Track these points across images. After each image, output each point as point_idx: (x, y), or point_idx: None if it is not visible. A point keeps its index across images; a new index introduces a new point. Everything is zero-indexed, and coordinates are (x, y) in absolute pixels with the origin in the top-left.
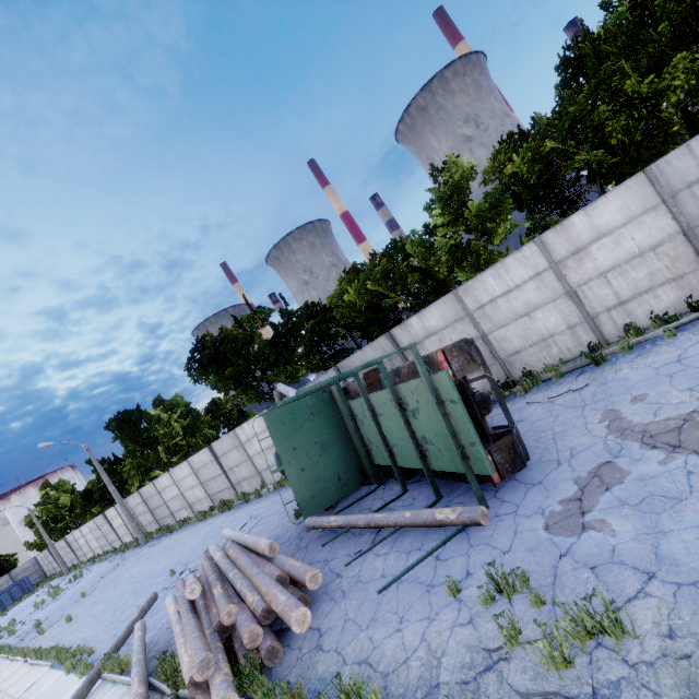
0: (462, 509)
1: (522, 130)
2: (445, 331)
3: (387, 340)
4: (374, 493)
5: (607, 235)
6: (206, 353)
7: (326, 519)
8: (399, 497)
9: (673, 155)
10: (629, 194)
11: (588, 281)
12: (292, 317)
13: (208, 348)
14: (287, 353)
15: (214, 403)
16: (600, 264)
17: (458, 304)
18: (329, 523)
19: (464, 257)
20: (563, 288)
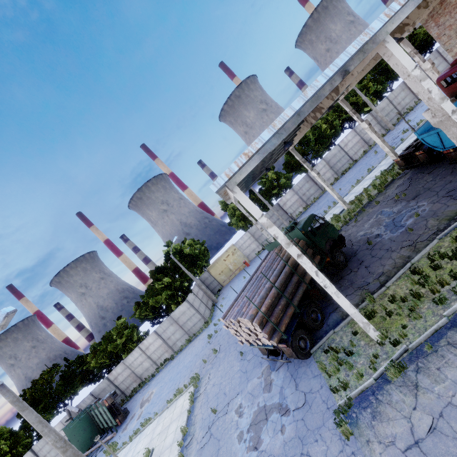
0: (111, 434)
1: (139, 303)
2: (123, 372)
3: (106, 379)
4: (102, 437)
5: (152, 344)
6: (28, 402)
7: (85, 453)
8: (106, 436)
9: (158, 327)
10: (153, 336)
11: (151, 354)
12: (71, 365)
13: (28, 399)
14: (71, 383)
15: (26, 420)
16: (152, 350)
17: (124, 364)
18: (86, 454)
19: (124, 350)
20: (147, 356)
